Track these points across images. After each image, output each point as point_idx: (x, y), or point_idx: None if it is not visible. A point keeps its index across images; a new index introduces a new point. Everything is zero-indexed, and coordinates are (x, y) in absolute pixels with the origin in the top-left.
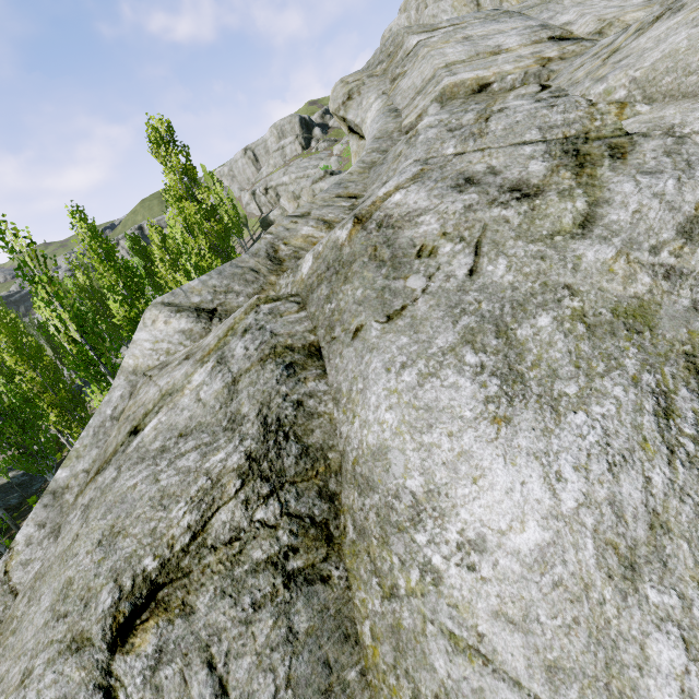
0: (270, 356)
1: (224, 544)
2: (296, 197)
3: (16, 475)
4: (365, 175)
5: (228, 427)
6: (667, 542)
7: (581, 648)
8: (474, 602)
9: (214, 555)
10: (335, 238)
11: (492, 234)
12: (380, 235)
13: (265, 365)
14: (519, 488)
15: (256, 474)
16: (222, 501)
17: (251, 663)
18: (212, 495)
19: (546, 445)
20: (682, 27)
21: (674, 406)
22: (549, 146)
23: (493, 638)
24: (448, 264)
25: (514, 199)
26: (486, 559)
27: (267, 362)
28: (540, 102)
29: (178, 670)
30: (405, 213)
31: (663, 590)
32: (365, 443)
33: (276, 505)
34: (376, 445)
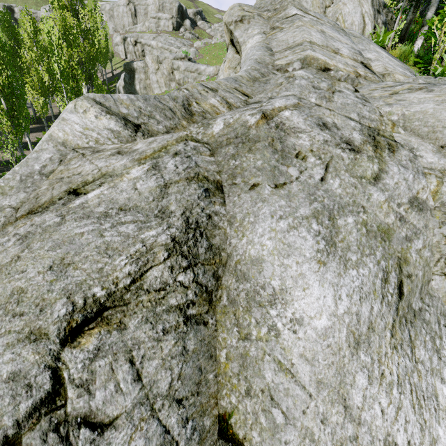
0: (194, 179)
1: (155, 290)
2: (159, 61)
3: None
4: (251, 83)
5: (159, 215)
6: (372, 335)
7: (332, 375)
8: (293, 348)
9: (147, 296)
10: (246, 120)
11: (335, 163)
12: (277, 133)
13: (191, 183)
14: (322, 298)
15: (178, 252)
16: (154, 263)
17: (158, 364)
18: (147, 257)
19: (338, 281)
20: (431, 101)
21: (389, 279)
22: (362, 128)
23: (297, 366)
24: (311, 169)
25: (348, 149)
26: (302, 329)
27: (192, 181)
28: (358, 98)
29: (108, 362)
30: (292, 127)
31: (366, 355)
32: (248, 253)
33: (192, 275)
34: (255, 256)
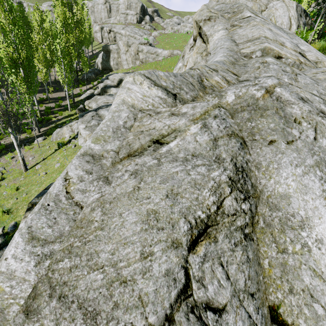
0: (232, 135)
1: (231, 215)
2: (128, 45)
3: None
4: (232, 66)
5: (216, 161)
6: None
7: None
8: (320, 260)
9: (227, 219)
10: (253, 93)
11: (319, 127)
12: (278, 104)
13: (231, 138)
14: None
15: (236, 188)
16: (225, 195)
17: (236, 267)
18: (219, 191)
19: None
20: None
21: None
22: (324, 101)
23: (325, 273)
24: (306, 131)
25: (325, 117)
26: (323, 247)
27: (231, 137)
28: (312, 80)
29: (210, 265)
30: (287, 100)
31: None
32: (276, 190)
33: (249, 204)
34: (283, 193)
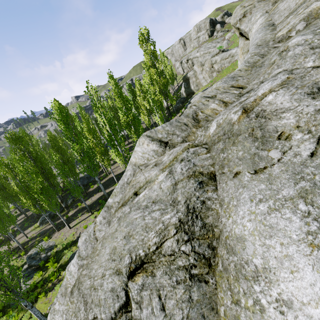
0: (192, 176)
1: (168, 255)
2: (202, 64)
3: (86, 174)
4: (248, 71)
5: (172, 204)
6: None
7: None
8: None
9: (164, 258)
10: (230, 118)
11: None
12: (257, 122)
13: (190, 180)
14: (319, 285)
15: (182, 229)
16: (168, 237)
17: (174, 303)
18: (164, 232)
19: None
20: None
21: None
22: None
23: None
24: (297, 147)
25: None
26: (291, 312)
27: (190, 178)
28: None
29: (148, 294)
30: (274, 110)
31: None
32: (233, 231)
33: (190, 246)
34: (239, 234)
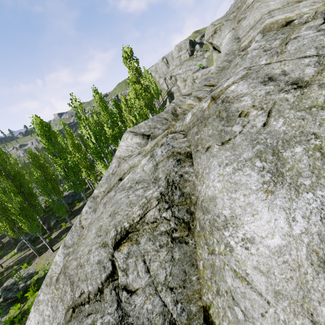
0: (171, 156)
1: (151, 223)
2: (184, 80)
3: (71, 192)
4: (219, 74)
5: (154, 182)
6: None
7: (292, 288)
8: (246, 261)
9: (147, 226)
10: (202, 106)
11: (278, 106)
12: (222, 106)
13: (169, 159)
14: (273, 221)
15: (163, 200)
16: (150, 208)
17: (158, 264)
18: (147, 205)
19: (290, 205)
20: None
21: None
22: (320, 58)
23: (252, 276)
24: (253, 120)
25: (293, 88)
26: (254, 246)
27: (169, 158)
28: (320, 31)
29: (134, 260)
30: (235, 95)
31: None
32: (207, 194)
33: (170, 212)
34: (211, 195)
